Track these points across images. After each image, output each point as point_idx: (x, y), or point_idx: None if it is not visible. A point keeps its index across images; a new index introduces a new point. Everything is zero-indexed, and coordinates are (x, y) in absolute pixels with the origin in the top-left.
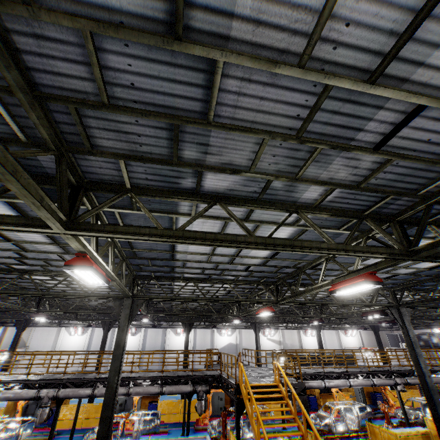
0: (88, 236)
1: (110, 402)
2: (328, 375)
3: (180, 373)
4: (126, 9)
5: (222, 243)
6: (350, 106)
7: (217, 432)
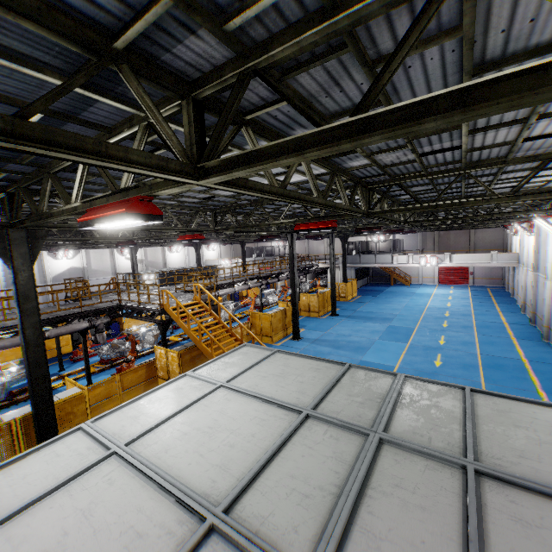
0: (219, 189)
1: (41, 361)
2: (220, 286)
3: (59, 313)
4: (490, 40)
5: (309, 205)
6: (447, 135)
7: (115, 354)
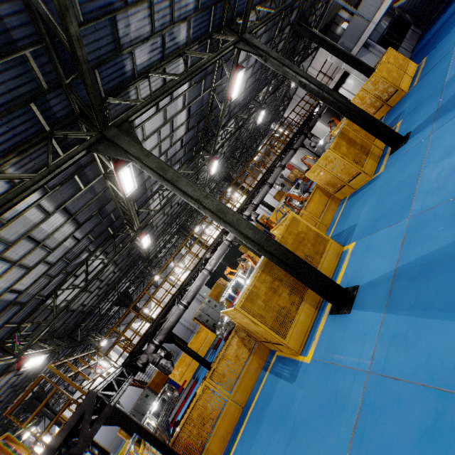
0: None
1: None
2: (184, 287)
3: None
4: None
5: None
6: None
7: None
